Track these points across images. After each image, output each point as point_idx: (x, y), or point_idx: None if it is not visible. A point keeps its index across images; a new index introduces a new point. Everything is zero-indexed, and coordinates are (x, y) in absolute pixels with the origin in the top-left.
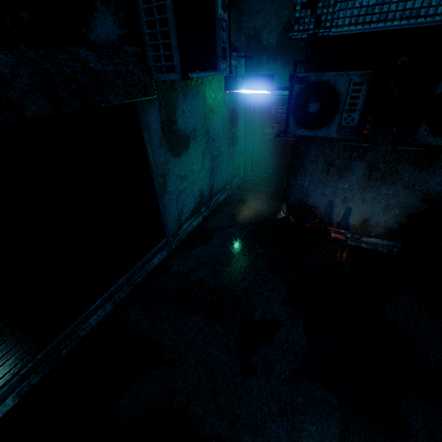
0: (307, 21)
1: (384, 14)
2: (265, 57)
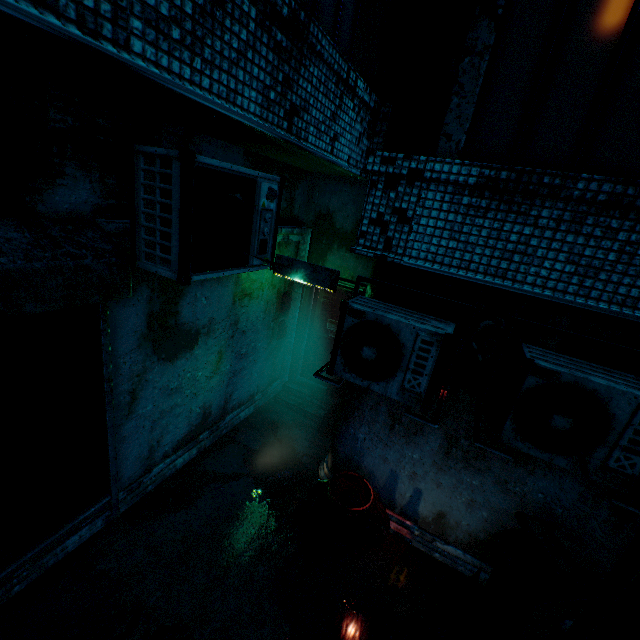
0: (376, 239)
1: (466, 262)
2: (337, 241)
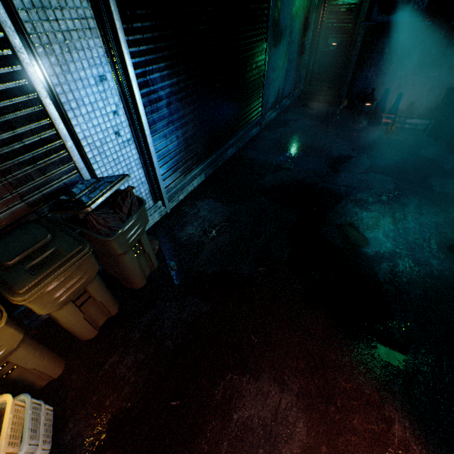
0: None
1: None
2: None
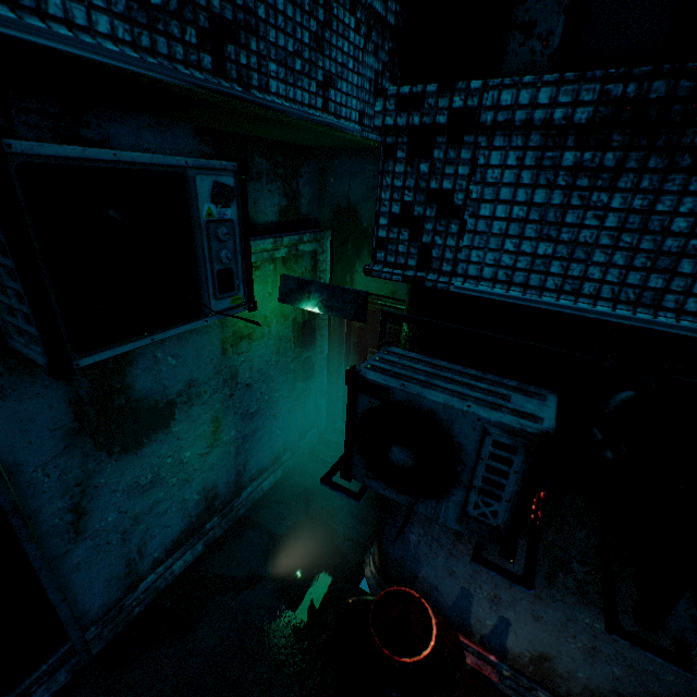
0: (403, 250)
1: (573, 280)
2: (367, 245)
